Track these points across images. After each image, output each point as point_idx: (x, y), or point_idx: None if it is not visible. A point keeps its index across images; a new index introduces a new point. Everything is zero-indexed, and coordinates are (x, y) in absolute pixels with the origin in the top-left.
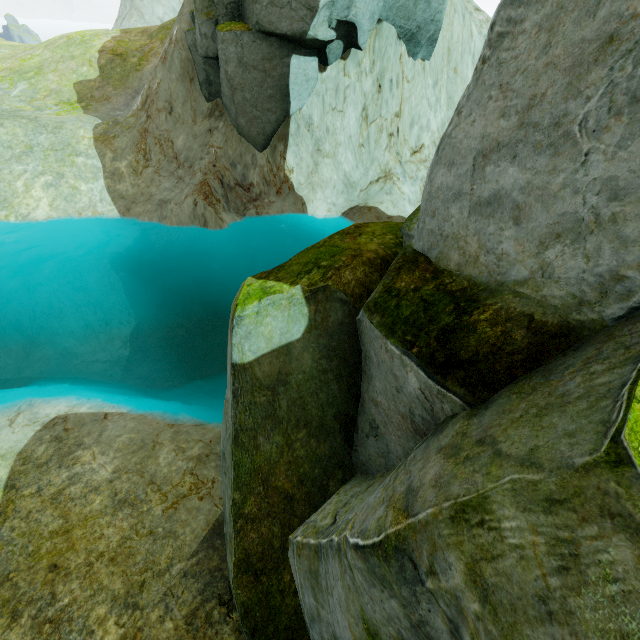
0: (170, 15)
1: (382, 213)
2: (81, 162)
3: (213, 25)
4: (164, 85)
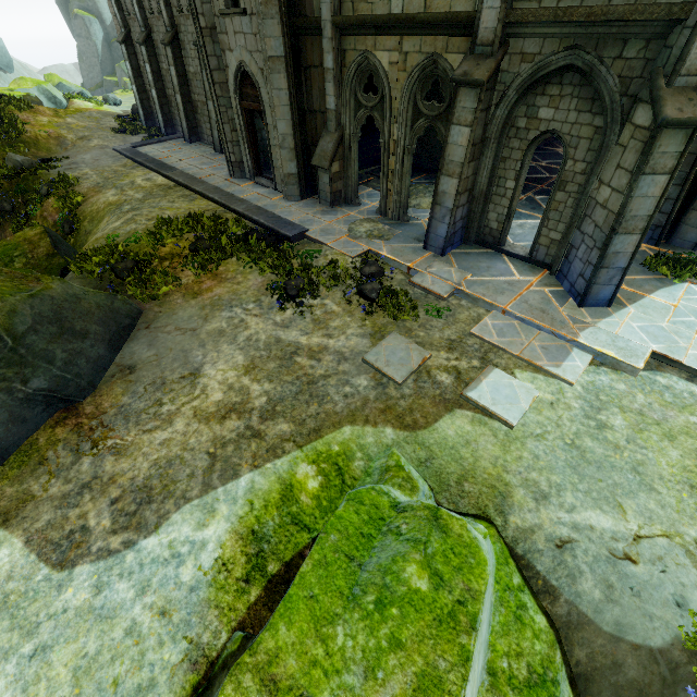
0: None
1: None
2: None
3: None
4: None
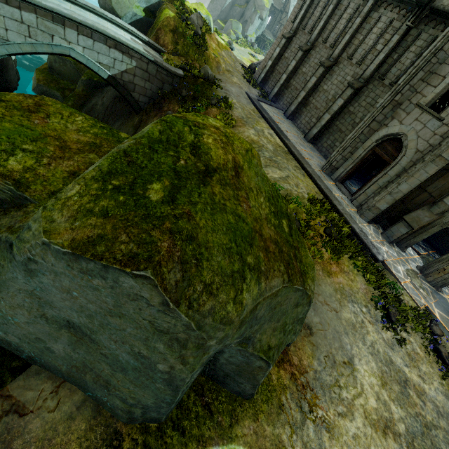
0: None
1: None
2: None
3: None
4: None
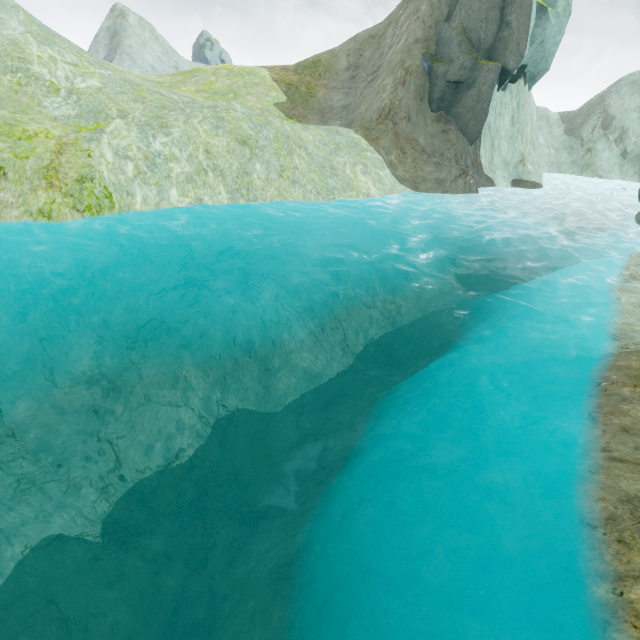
0: (157, 63)
1: (535, 181)
2: (370, 156)
3: (474, 61)
4: (404, 101)
